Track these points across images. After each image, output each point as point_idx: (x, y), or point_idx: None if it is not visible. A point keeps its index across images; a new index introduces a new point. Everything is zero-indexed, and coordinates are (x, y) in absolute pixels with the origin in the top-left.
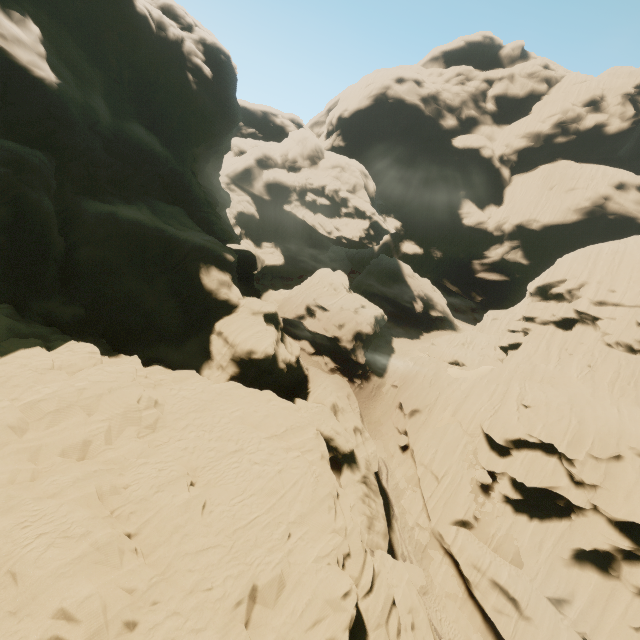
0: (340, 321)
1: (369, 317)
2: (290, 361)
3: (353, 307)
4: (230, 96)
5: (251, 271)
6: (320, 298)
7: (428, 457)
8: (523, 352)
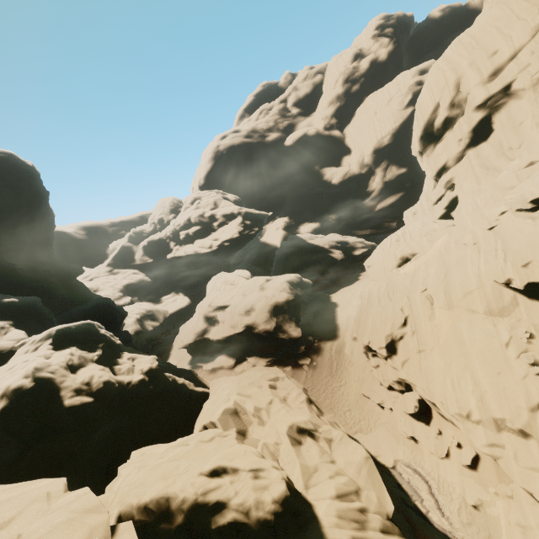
0: (245, 307)
1: (279, 284)
2: (110, 386)
3: (256, 286)
4: (20, 178)
5: (111, 316)
6: (215, 300)
7: (471, 403)
8: (466, 195)
